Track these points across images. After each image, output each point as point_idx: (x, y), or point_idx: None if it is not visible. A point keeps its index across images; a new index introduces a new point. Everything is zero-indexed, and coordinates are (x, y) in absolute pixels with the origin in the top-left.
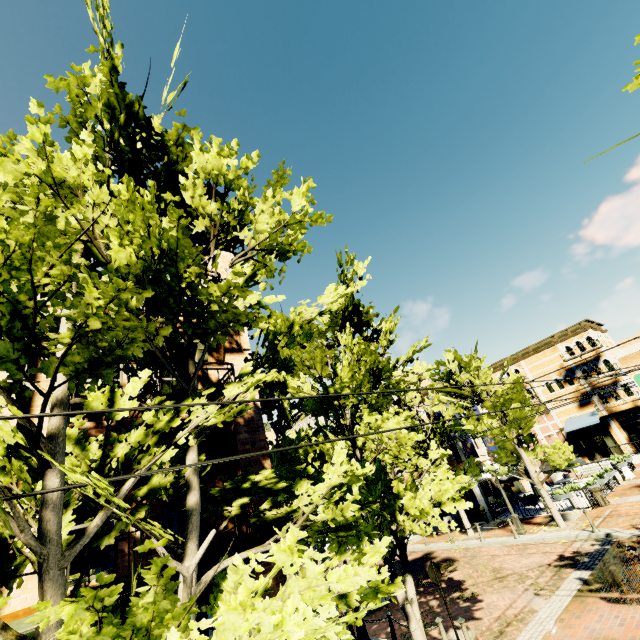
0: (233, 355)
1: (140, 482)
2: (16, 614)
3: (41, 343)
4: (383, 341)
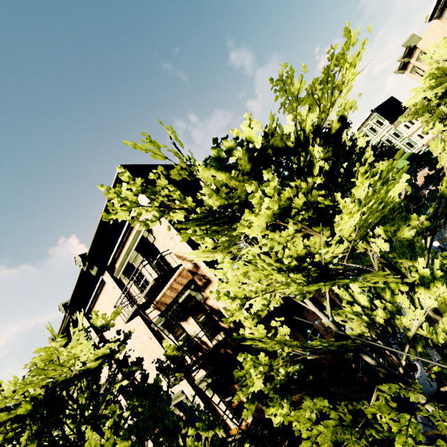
0: (208, 288)
1: (231, 382)
2: (234, 431)
3: (159, 331)
4: (282, 234)
